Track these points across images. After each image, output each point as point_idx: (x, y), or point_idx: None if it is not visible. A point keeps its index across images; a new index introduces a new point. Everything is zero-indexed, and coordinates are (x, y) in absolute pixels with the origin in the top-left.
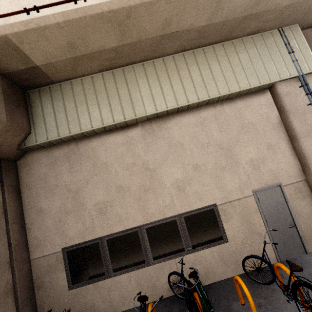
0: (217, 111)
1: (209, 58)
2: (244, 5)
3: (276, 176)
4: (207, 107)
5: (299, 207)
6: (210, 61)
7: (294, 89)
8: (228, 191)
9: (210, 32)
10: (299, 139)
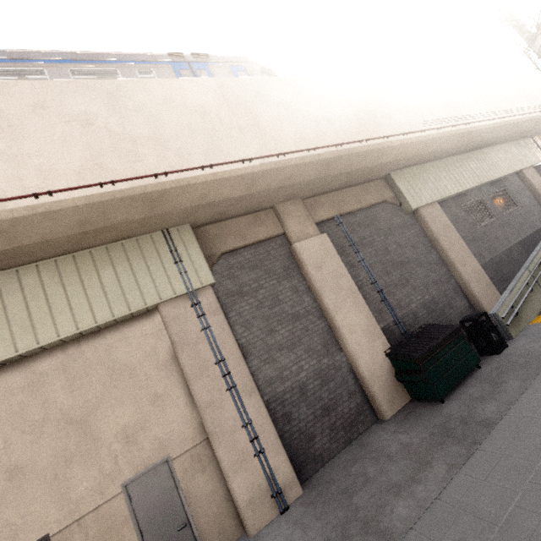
0: (68, 357)
1: (47, 278)
2: (64, 227)
3: (164, 445)
4: (51, 351)
5: (197, 487)
6: (48, 283)
7: (184, 310)
8: (76, 500)
9: (31, 251)
10: (188, 382)
